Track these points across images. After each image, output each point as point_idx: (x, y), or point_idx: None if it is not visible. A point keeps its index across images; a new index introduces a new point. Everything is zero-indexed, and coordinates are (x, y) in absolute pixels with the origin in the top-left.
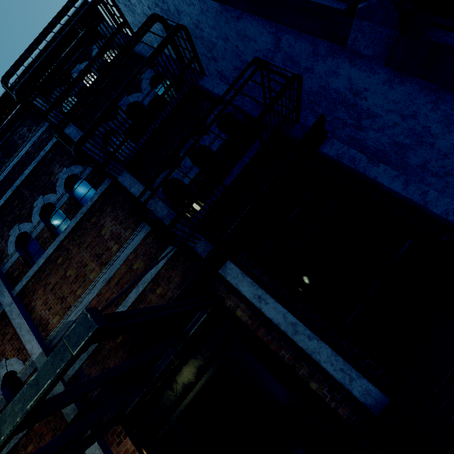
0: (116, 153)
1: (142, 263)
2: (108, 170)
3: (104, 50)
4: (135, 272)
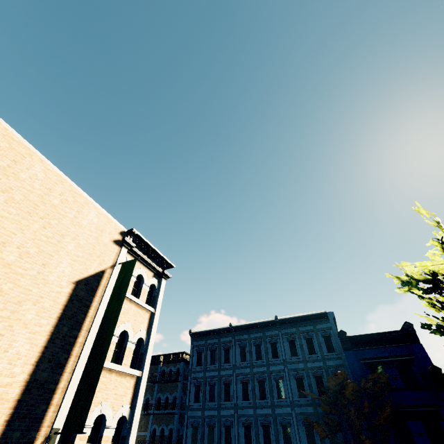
0: (158, 403)
1: (139, 440)
2: (151, 410)
3: (171, 381)
4: (137, 440)
